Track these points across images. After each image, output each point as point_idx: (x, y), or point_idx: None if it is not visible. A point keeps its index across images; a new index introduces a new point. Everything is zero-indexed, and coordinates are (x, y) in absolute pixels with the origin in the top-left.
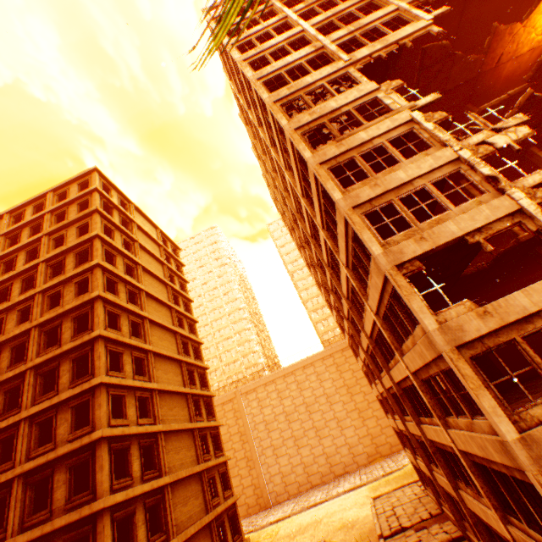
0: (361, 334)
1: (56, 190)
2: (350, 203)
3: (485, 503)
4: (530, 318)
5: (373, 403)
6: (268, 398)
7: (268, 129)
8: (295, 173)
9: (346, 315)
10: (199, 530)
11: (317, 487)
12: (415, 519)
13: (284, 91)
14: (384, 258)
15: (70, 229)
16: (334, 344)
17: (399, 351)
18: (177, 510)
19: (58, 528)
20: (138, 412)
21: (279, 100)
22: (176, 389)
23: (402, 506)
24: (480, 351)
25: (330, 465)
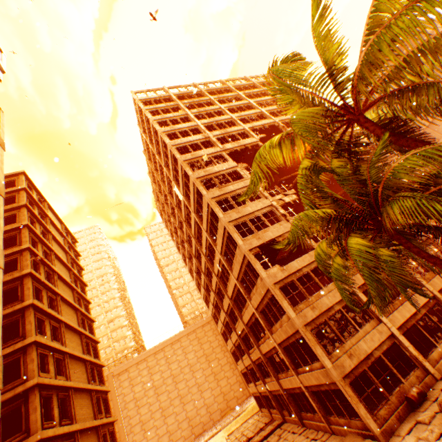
0: (224, 300)
1: None
2: (227, 219)
3: (290, 373)
4: (298, 271)
5: (225, 366)
6: (139, 376)
7: (173, 170)
8: (192, 199)
9: (214, 288)
10: None
11: None
12: (257, 430)
13: (189, 156)
14: (244, 246)
15: None
16: (197, 321)
17: (249, 298)
18: None
19: None
20: (56, 369)
21: (186, 160)
22: (80, 355)
23: (248, 429)
24: (282, 285)
25: (192, 427)
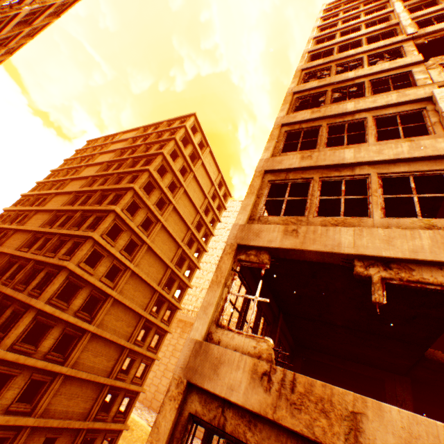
0: None
1: (169, 122)
2: (267, 166)
3: None
4: None
5: None
6: None
7: None
8: None
9: None
10: (92, 381)
11: None
12: None
13: (320, 61)
14: (237, 231)
15: (157, 145)
16: None
17: None
18: (86, 353)
19: (20, 300)
20: (106, 272)
21: (308, 68)
22: (147, 280)
23: None
24: (208, 420)
25: None
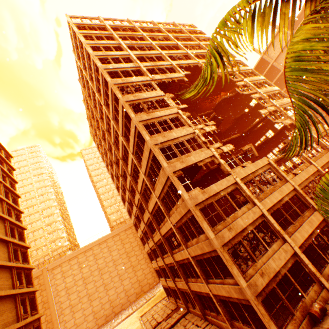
0: (144, 214)
1: None
2: (153, 142)
3: (200, 280)
4: (217, 194)
5: (142, 260)
6: (70, 269)
7: (104, 95)
8: (121, 122)
9: (137, 203)
10: None
11: (102, 326)
12: (165, 315)
13: (120, 80)
14: (168, 168)
15: None
16: (121, 226)
17: (168, 215)
18: None
19: None
20: None
21: (117, 84)
22: (4, 264)
23: (158, 313)
24: (203, 207)
25: (113, 307)
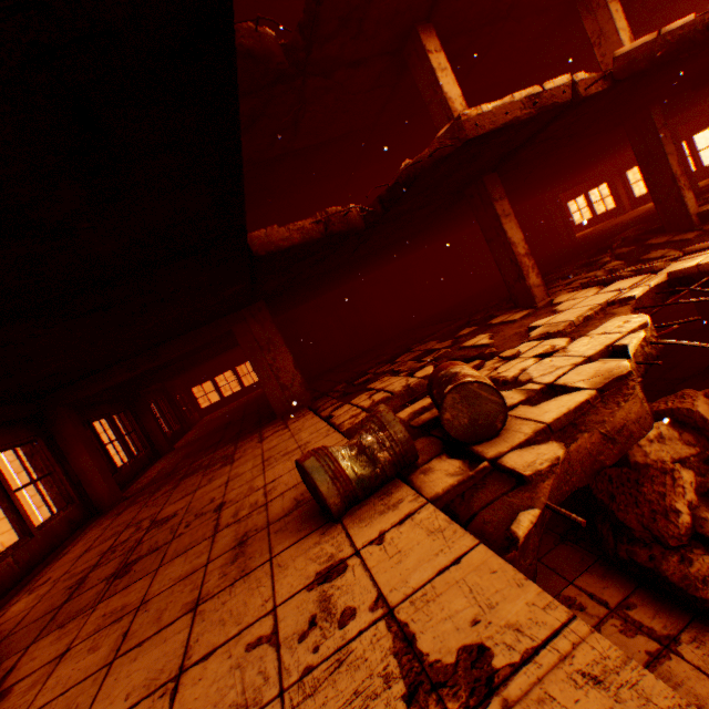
0: None
1: None
2: None
3: None
4: None
5: None
6: None
7: None
8: None
9: None
10: None
11: None
12: None
13: None
14: None
15: None
16: None
17: None
18: None
19: None
20: None
21: None
22: None
23: None
24: None
25: None
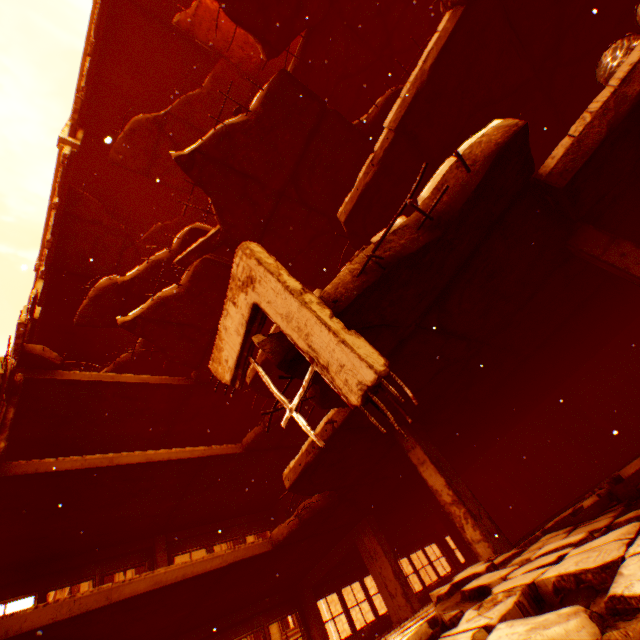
0: None
1: None
2: None
3: None
4: None
5: None
6: None
7: None
8: None
9: None
10: None
11: None
12: None
13: None
14: None
15: None
16: None
17: None
18: None
19: None
20: None
21: None
22: None
23: None
24: None
25: None
